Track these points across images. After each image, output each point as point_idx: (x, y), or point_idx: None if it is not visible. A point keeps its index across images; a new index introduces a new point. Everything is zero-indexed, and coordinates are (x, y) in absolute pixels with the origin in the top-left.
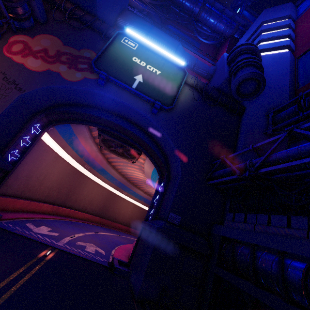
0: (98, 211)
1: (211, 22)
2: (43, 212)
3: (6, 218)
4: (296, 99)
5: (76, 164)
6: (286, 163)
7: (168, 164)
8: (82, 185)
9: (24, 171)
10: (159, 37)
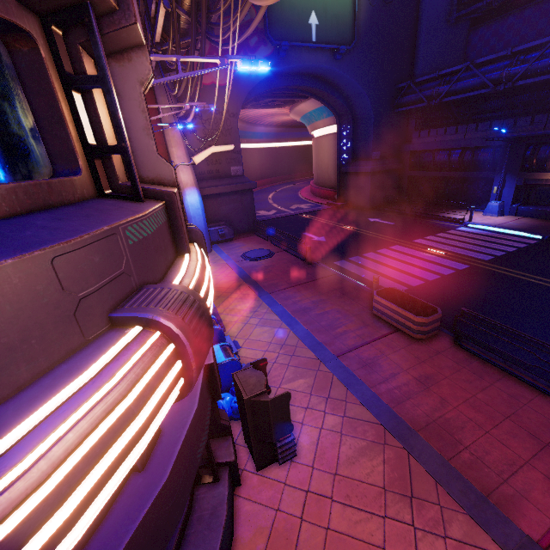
0: None
1: None
2: None
3: None
4: None
5: None
6: (461, 95)
7: (350, 105)
8: None
9: None
10: None
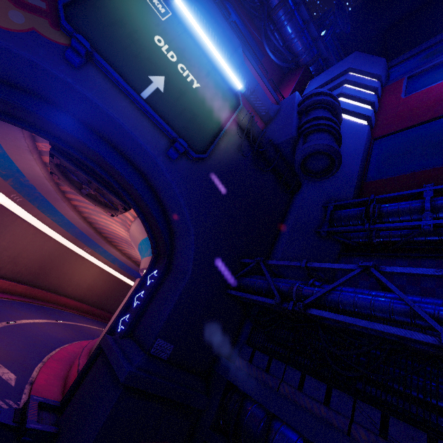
0: (27, 275)
1: (288, 32)
2: None
3: None
4: (365, 200)
5: None
6: (350, 318)
7: (173, 245)
8: None
9: None
10: (211, 16)
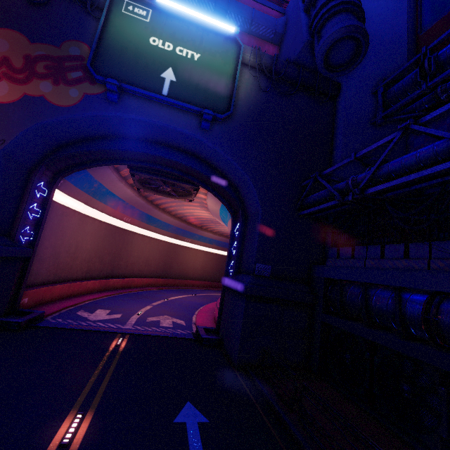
0: (159, 271)
1: None
2: (90, 291)
3: (49, 313)
4: (417, 58)
5: (111, 219)
6: (401, 179)
7: (241, 198)
8: (128, 244)
9: (47, 249)
10: None
